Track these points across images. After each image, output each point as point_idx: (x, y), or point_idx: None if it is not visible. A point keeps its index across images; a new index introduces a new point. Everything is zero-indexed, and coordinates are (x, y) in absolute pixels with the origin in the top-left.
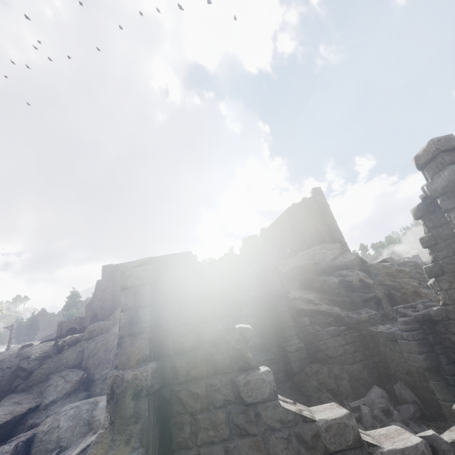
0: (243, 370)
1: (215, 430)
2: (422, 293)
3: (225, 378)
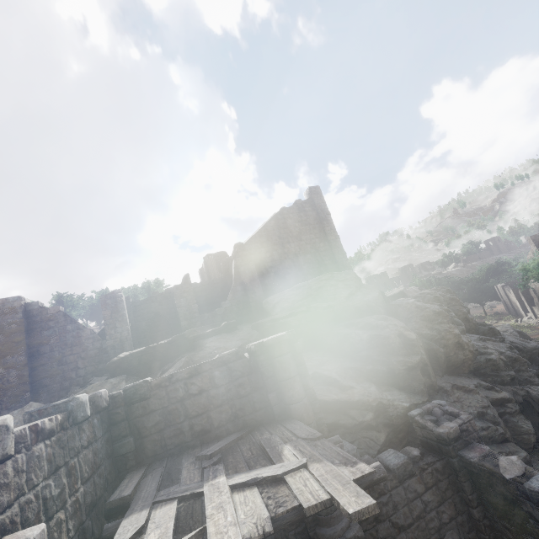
0: None
1: None
2: (464, 343)
3: None
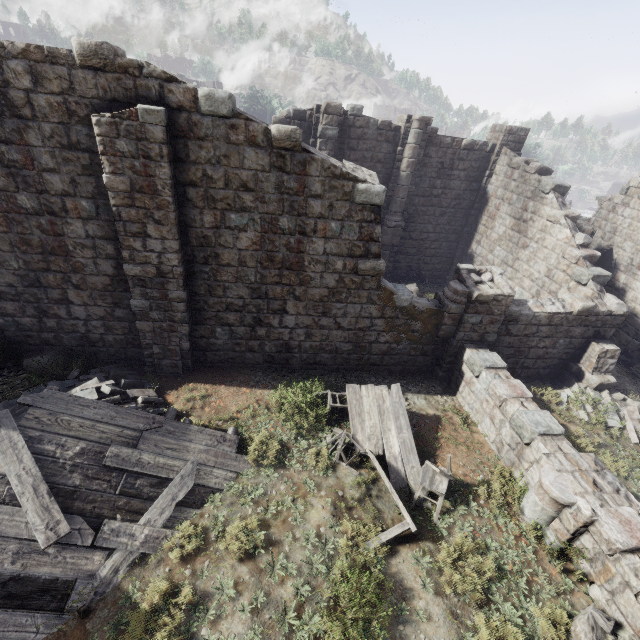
0: None
1: None
2: None
3: None
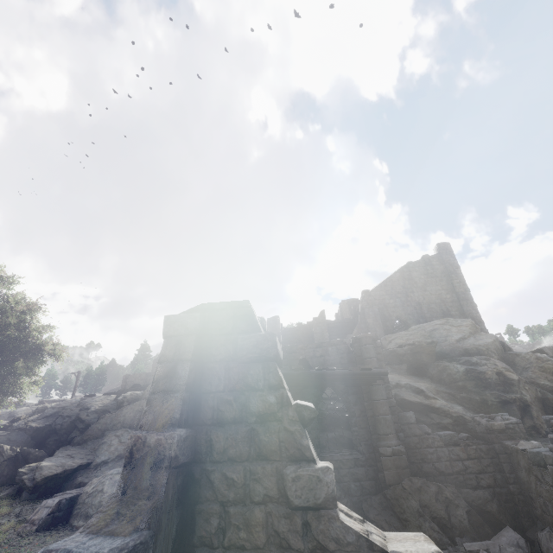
0: (294, 460)
1: (248, 532)
2: None
3: (269, 466)
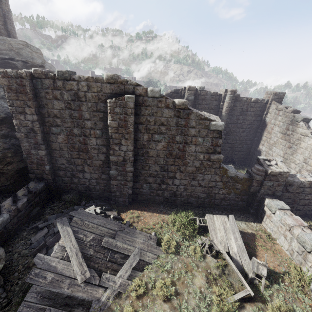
0: None
1: None
2: None
3: None
